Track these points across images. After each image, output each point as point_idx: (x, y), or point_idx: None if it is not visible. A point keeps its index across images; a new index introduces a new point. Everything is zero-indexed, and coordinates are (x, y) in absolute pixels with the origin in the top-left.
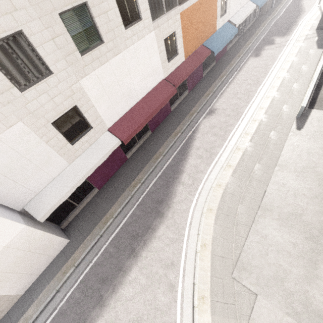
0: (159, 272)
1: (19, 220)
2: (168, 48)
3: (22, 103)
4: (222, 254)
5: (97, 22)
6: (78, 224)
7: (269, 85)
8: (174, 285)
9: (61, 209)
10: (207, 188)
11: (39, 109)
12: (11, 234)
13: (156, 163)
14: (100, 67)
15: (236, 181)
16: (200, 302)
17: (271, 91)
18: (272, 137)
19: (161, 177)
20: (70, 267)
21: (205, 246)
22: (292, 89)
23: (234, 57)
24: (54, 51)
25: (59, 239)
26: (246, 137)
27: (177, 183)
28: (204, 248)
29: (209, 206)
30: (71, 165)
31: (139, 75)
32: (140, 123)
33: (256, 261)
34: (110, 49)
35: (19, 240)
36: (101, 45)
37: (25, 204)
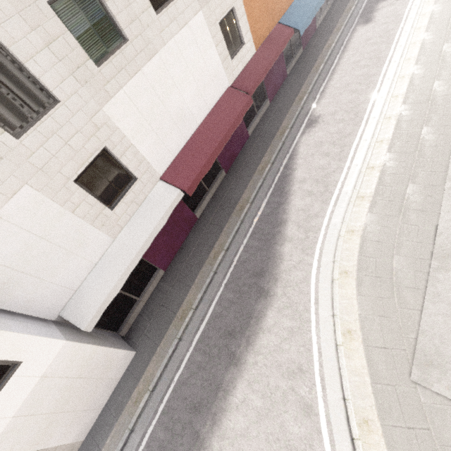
0: (281, 385)
1: (55, 334)
2: (228, 36)
3: (22, 156)
4: (383, 343)
5: (110, 8)
6: (144, 326)
7: (400, 58)
8: (310, 404)
9: (116, 307)
10: (332, 239)
11: (50, 161)
12: (48, 358)
13: (241, 217)
14: (130, 82)
15: (380, 220)
16: (363, 429)
17: (405, 67)
18: (426, 136)
19: (254, 235)
20: (143, 393)
21: (350, 333)
22: (442, 53)
23: (330, 33)
24: (53, 66)
25: (121, 353)
26: (379, 147)
27: (280, 240)
28: (348, 336)
29: (341, 267)
30: (116, 240)
31: (191, 86)
32: (206, 159)
33: (450, 348)
34: (140, 49)
35: (62, 364)
36: (124, 45)
37: (61, 308)
